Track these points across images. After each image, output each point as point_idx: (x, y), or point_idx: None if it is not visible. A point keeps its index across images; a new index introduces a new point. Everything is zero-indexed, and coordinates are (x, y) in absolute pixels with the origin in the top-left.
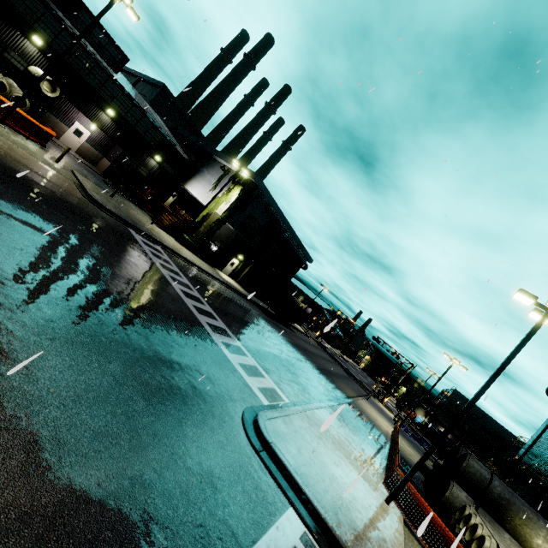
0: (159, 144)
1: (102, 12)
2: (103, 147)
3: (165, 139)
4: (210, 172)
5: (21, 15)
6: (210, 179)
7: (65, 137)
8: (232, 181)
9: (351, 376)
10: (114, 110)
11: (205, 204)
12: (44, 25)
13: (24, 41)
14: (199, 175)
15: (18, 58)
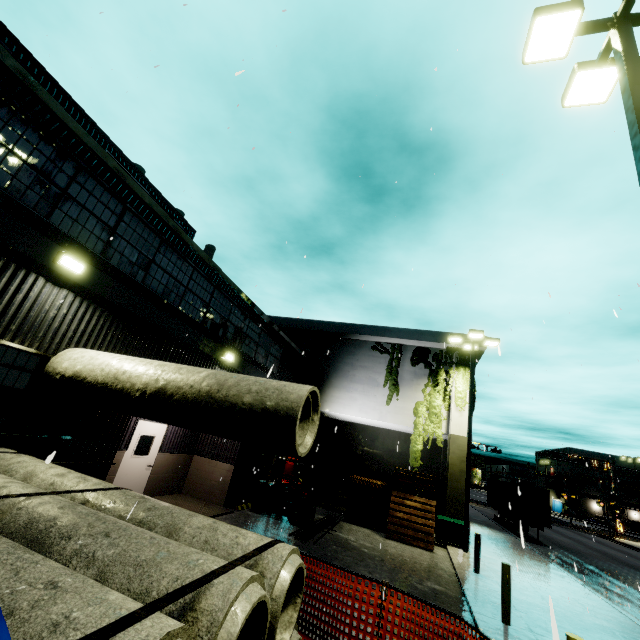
0: (282, 363)
1: (638, 76)
2: (188, 437)
3: (287, 348)
4: (356, 364)
5: (6, 197)
6: (368, 376)
7: (117, 479)
8: (424, 365)
9: (552, 522)
10: (229, 349)
11: (374, 422)
12: (79, 208)
13: (23, 283)
14: (336, 379)
15: (3, 353)
